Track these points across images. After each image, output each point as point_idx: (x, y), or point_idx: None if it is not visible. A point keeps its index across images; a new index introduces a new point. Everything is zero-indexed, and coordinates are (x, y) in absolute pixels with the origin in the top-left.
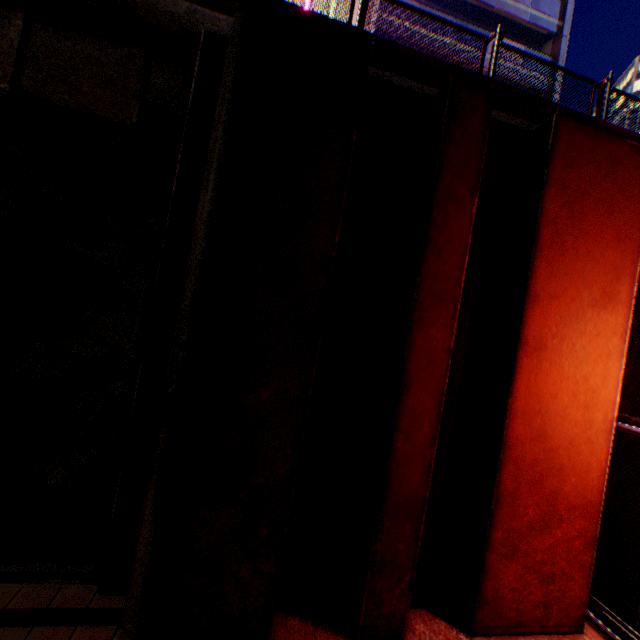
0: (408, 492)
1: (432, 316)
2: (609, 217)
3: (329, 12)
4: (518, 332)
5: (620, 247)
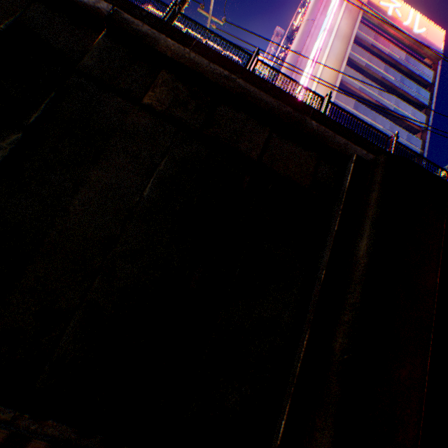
0: None
1: None
2: None
3: None
4: None
5: None
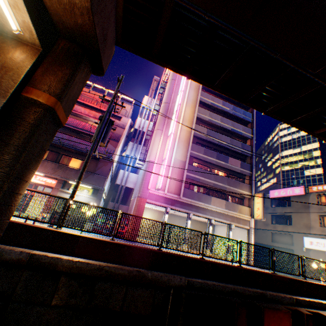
0: None
1: None
2: None
3: (173, 151)
4: None
5: None
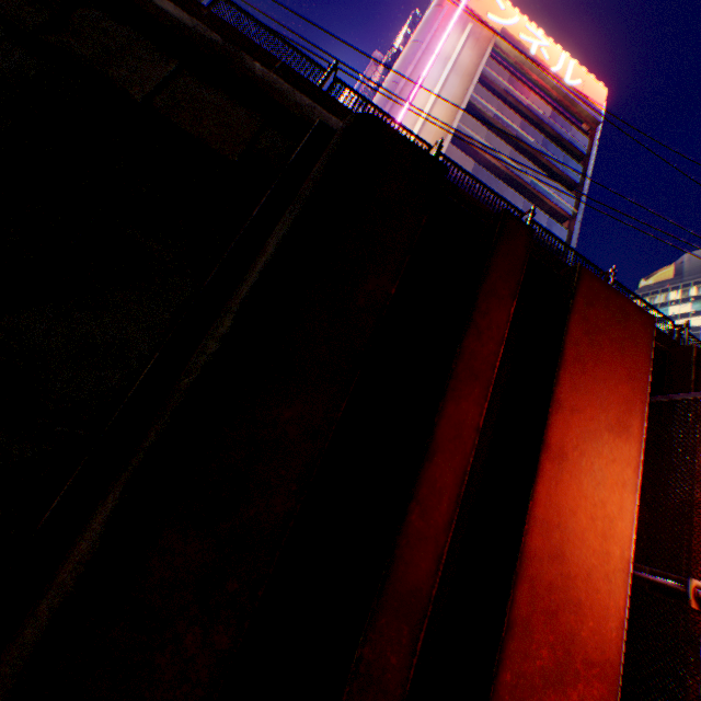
0: (413, 582)
1: (466, 389)
2: (621, 356)
3: None
4: (542, 433)
5: (631, 384)
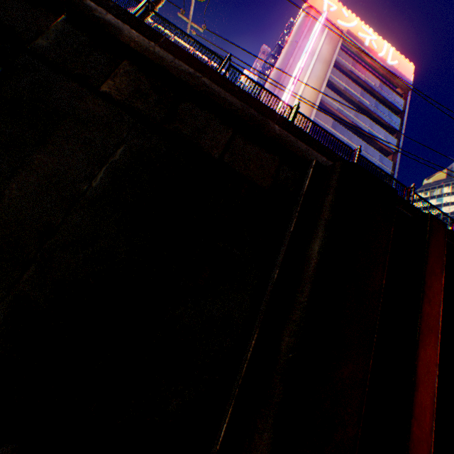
0: None
1: (426, 339)
2: None
3: None
4: None
5: None
